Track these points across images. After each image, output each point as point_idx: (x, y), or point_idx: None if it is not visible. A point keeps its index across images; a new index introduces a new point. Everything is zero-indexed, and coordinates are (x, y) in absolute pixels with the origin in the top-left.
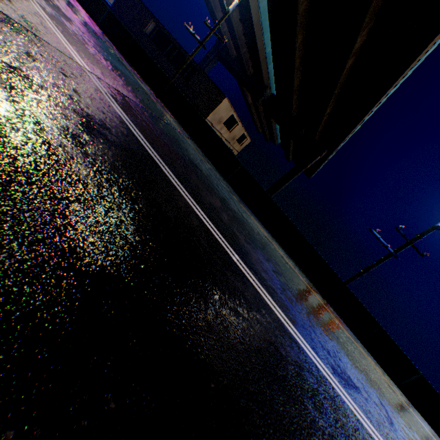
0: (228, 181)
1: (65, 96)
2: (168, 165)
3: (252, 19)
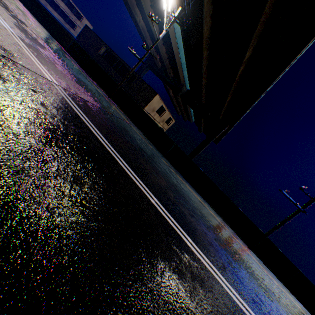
0: (165, 156)
1: (32, 111)
2: (123, 157)
3: (171, 43)
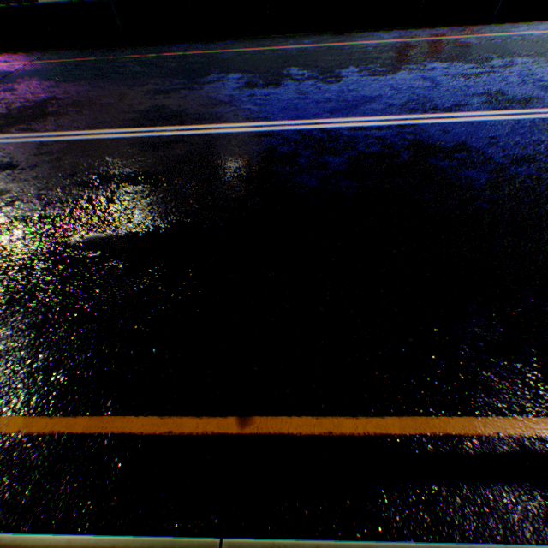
0: (131, 45)
1: None
2: (42, 130)
3: None
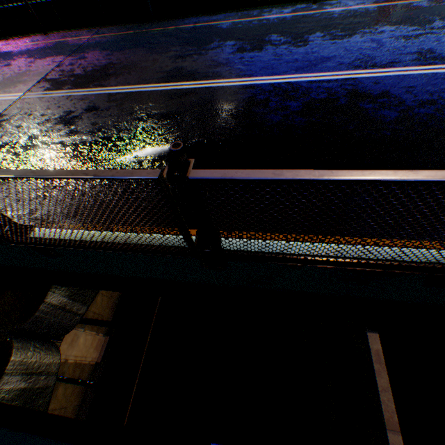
0: (156, 20)
1: (47, 124)
2: (108, 86)
3: None
